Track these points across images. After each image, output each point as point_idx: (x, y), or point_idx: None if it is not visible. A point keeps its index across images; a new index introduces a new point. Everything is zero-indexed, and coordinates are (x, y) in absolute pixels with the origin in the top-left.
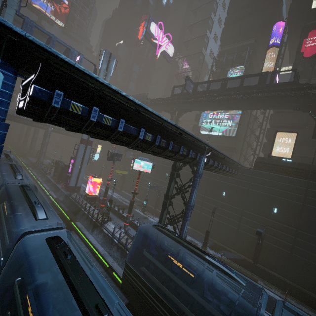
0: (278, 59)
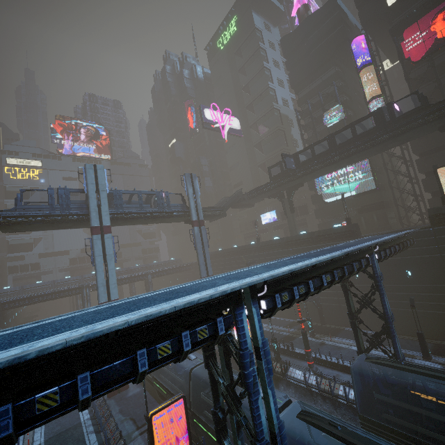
0: (379, 77)
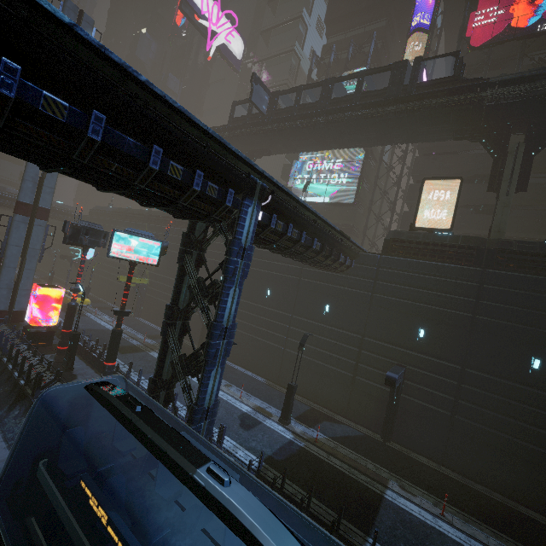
0: (426, 56)
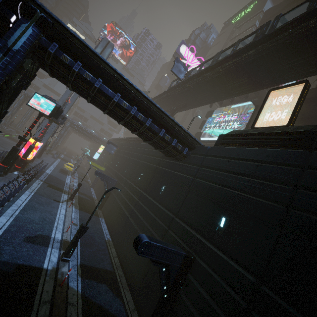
0: None
